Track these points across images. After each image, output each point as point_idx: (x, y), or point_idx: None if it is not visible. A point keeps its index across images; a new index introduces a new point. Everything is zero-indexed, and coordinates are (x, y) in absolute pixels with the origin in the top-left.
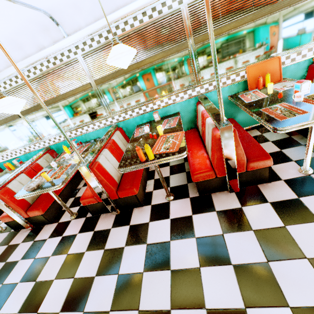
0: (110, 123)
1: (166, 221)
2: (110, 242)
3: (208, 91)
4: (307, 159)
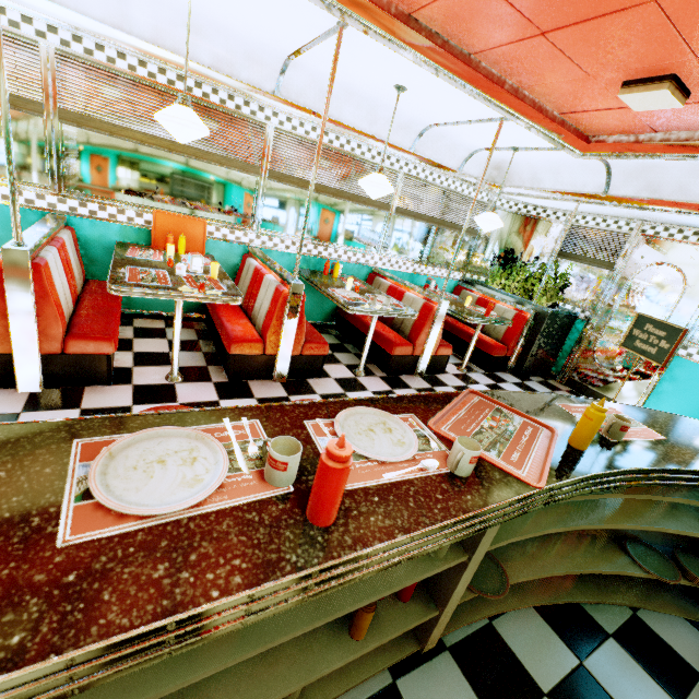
0: None
1: None
2: None
3: (76, 213)
4: (174, 358)
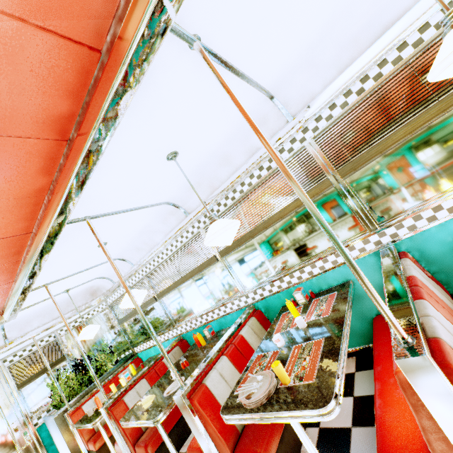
0: (375, 247)
1: None
2: None
3: None
4: None
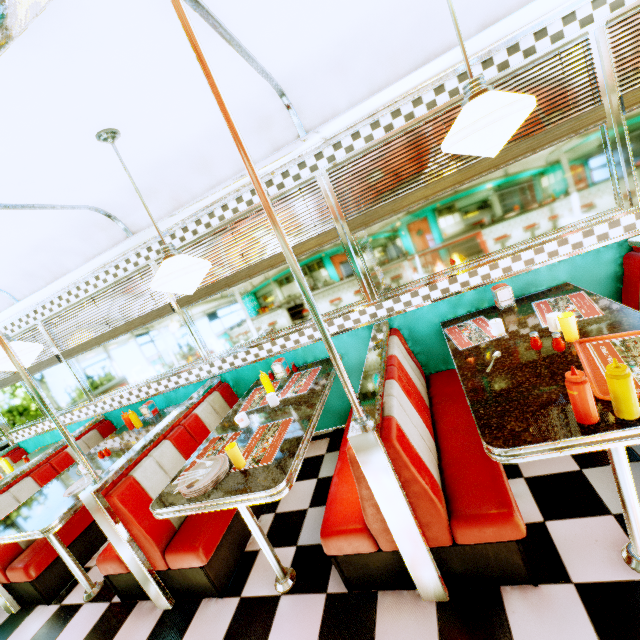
0: (370, 319)
1: None
2: None
3: None
4: None
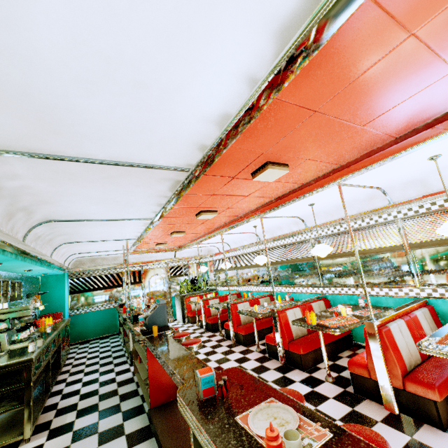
0: (320, 292)
1: (308, 388)
2: (264, 374)
3: (431, 296)
4: None
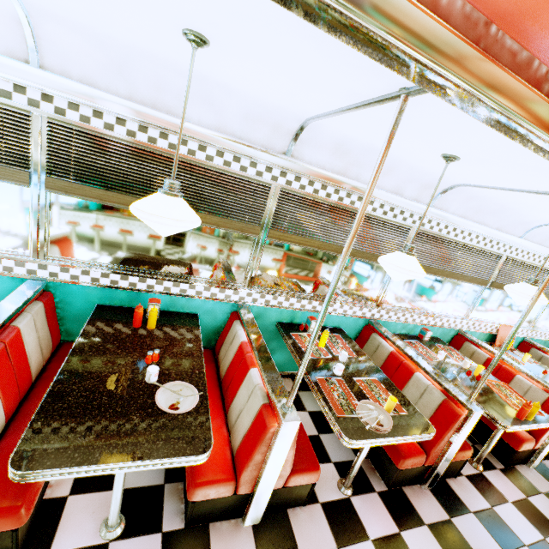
0: (370, 316)
1: (510, 506)
2: (476, 546)
3: (469, 329)
4: None
